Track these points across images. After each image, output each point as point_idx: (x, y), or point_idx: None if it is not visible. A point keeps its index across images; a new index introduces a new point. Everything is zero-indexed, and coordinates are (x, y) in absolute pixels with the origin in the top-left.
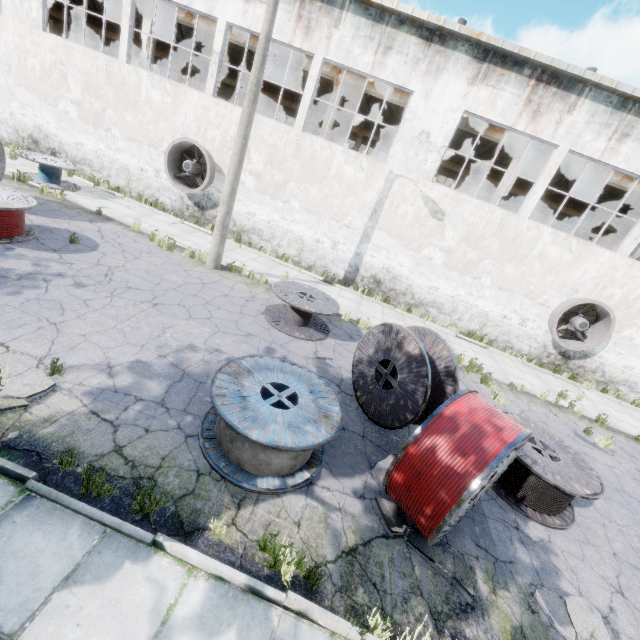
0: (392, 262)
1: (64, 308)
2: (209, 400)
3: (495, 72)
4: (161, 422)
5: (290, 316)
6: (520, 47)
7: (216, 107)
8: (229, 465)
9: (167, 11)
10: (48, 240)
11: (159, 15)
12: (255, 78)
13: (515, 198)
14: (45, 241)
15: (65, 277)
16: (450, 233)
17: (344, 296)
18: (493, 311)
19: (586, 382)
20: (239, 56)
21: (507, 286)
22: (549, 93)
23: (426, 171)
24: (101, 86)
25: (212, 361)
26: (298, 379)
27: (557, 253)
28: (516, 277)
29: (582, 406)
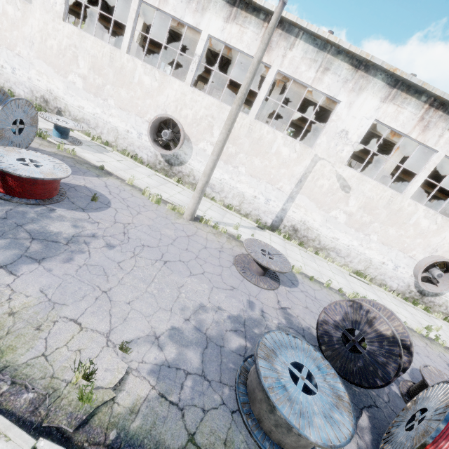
0: (308, 217)
1: (107, 273)
2: (232, 366)
3: (401, 96)
4: (210, 398)
5: (254, 268)
6: (423, 82)
7: (192, 94)
8: (271, 444)
9: (156, 16)
10: (75, 198)
11: (149, 17)
12: (245, 89)
13: (374, 166)
14: (74, 199)
15: (98, 238)
16: (353, 202)
17: (274, 241)
18: (376, 258)
19: (435, 313)
20: (193, 47)
21: (388, 242)
22: (437, 115)
23: (342, 157)
24: (104, 67)
25: (220, 321)
26: (304, 354)
27: (426, 224)
28: (395, 237)
29: (440, 336)
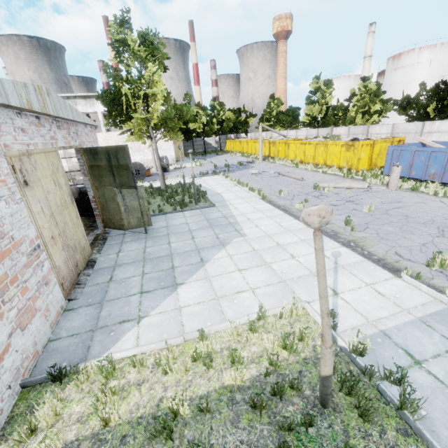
0: None
1: None
2: None
3: None
4: None
5: None
6: None
7: None
8: None
9: None
10: None
11: None
12: None
13: None
14: None
15: None
16: None
17: None
18: None
19: None
20: None
21: None
22: None
23: None
24: None
25: None
26: None
27: None
28: None
29: None
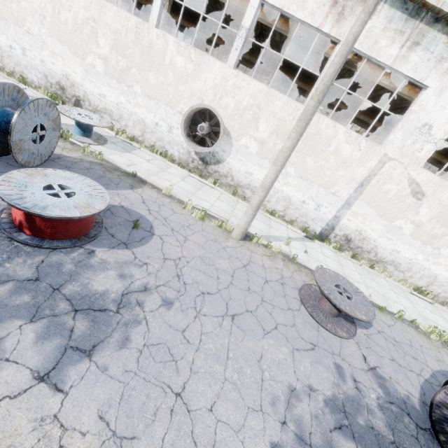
0: (365, 226)
1: (174, 356)
2: None
3: None
4: None
5: (327, 308)
6: None
7: (235, 78)
8: None
9: None
10: (114, 228)
11: None
12: (330, 79)
13: None
14: (113, 230)
15: (151, 292)
16: (424, 211)
17: (327, 255)
18: (442, 274)
19: None
20: (219, 14)
21: None
22: None
23: (418, 158)
24: (128, 46)
25: (318, 413)
26: None
27: None
28: None
29: None
